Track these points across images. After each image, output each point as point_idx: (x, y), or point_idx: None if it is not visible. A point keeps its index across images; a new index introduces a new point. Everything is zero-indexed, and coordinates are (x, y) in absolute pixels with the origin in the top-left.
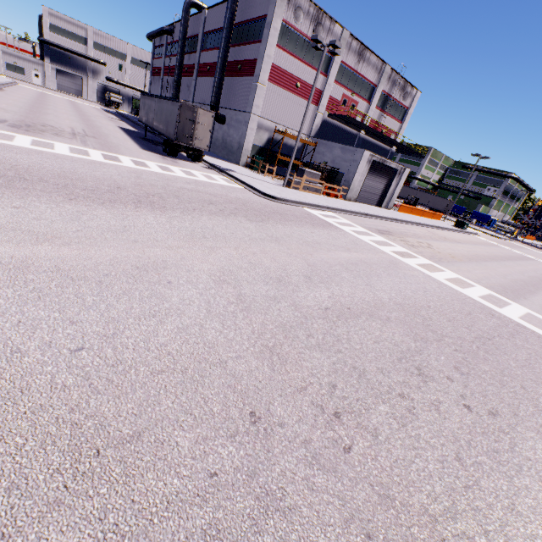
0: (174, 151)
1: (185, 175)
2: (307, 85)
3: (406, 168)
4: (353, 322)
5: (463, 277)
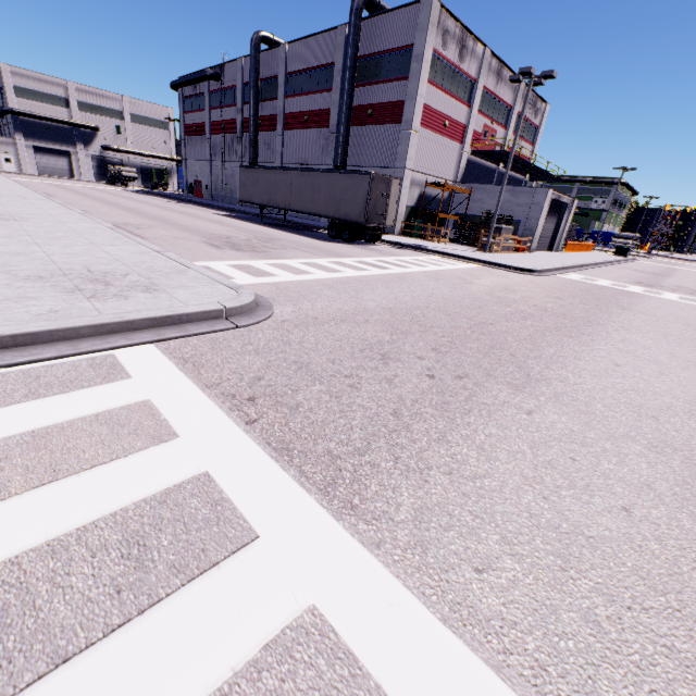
0: (357, 235)
1: (438, 267)
2: (453, 121)
3: (574, 199)
4: None
5: None
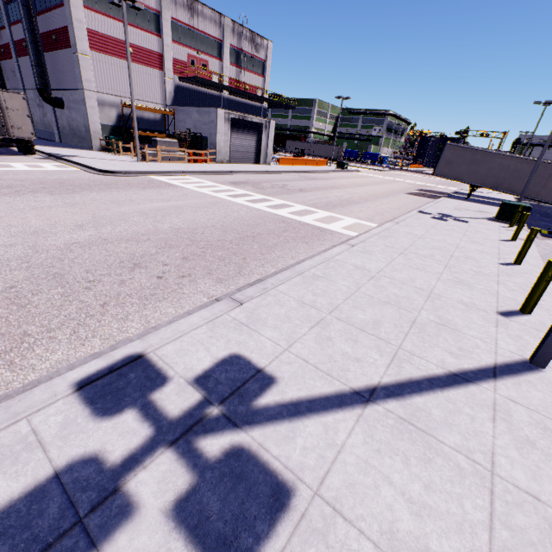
0: None
1: None
2: (142, 49)
3: (270, 120)
4: (98, 247)
5: (291, 202)
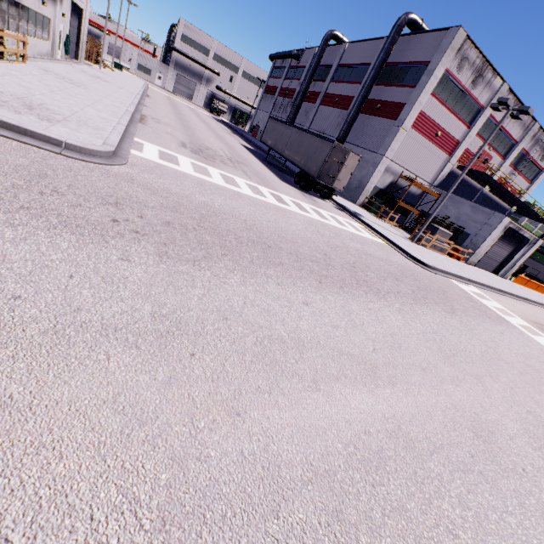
0: (310, 186)
1: (338, 225)
2: (447, 134)
3: (539, 239)
4: None
5: None
